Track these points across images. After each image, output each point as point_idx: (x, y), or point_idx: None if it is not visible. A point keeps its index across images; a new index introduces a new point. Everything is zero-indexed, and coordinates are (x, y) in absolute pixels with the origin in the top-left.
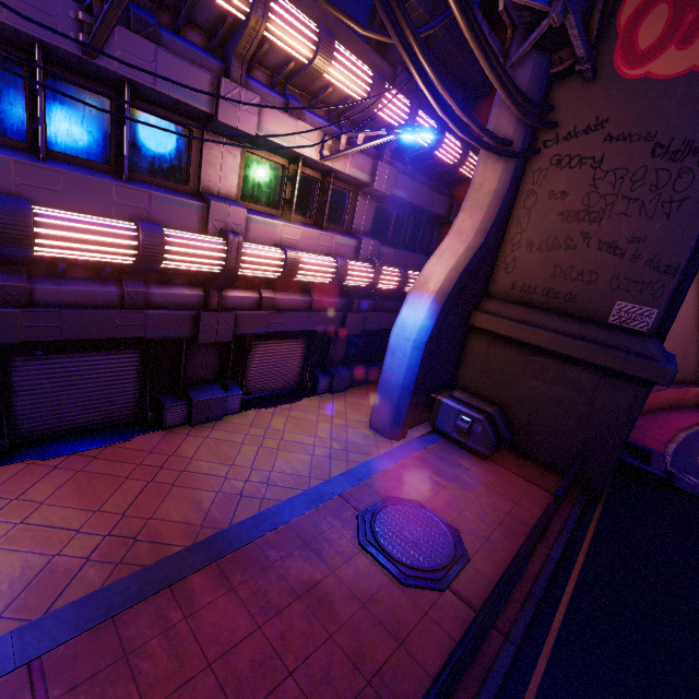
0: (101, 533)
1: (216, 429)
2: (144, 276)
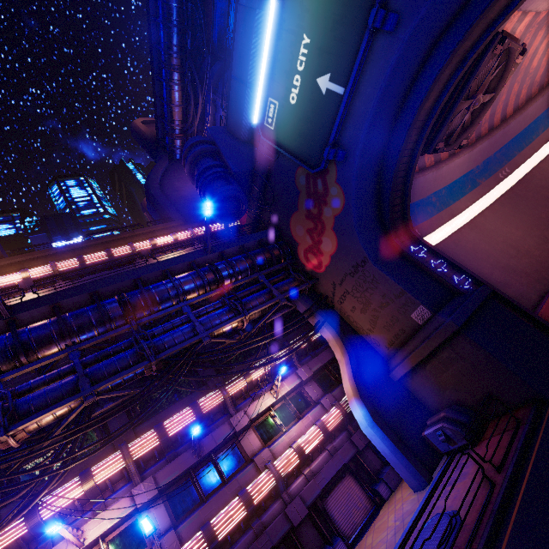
0: None
1: None
2: (257, 515)
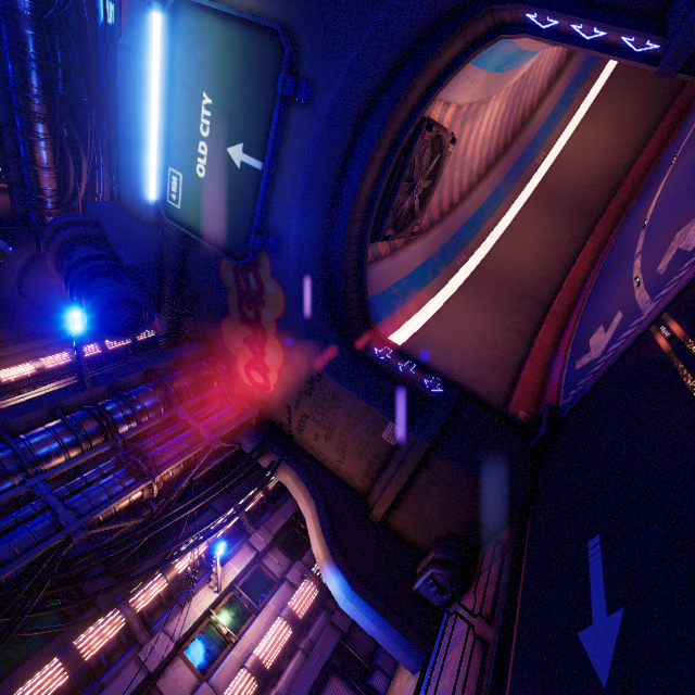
0: None
1: None
2: None
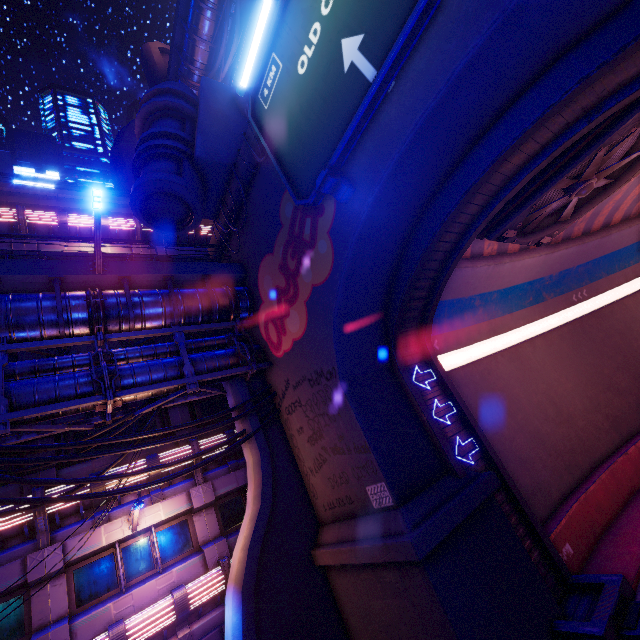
0: None
1: None
2: None
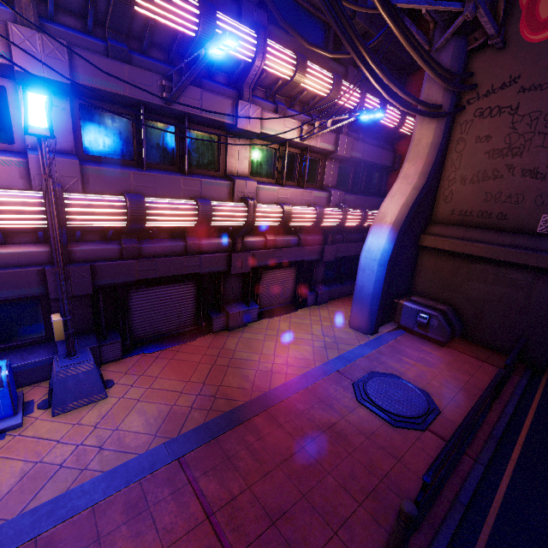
0: (194, 393)
1: (245, 332)
2: (197, 233)
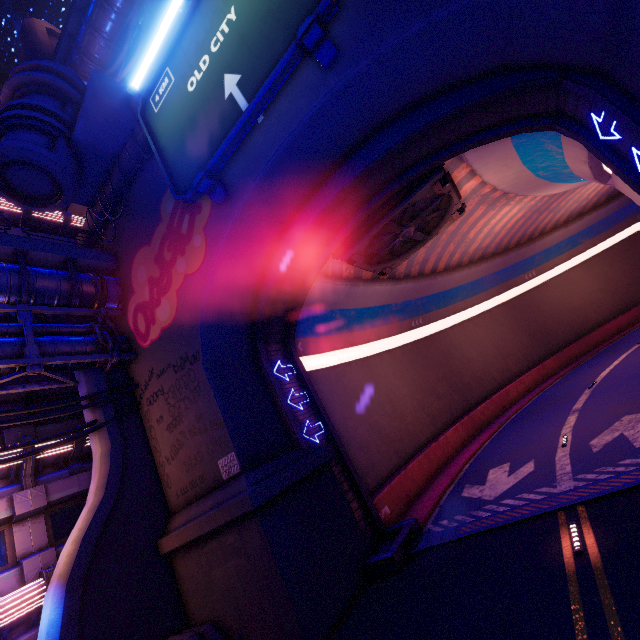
0: None
1: None
2: None
